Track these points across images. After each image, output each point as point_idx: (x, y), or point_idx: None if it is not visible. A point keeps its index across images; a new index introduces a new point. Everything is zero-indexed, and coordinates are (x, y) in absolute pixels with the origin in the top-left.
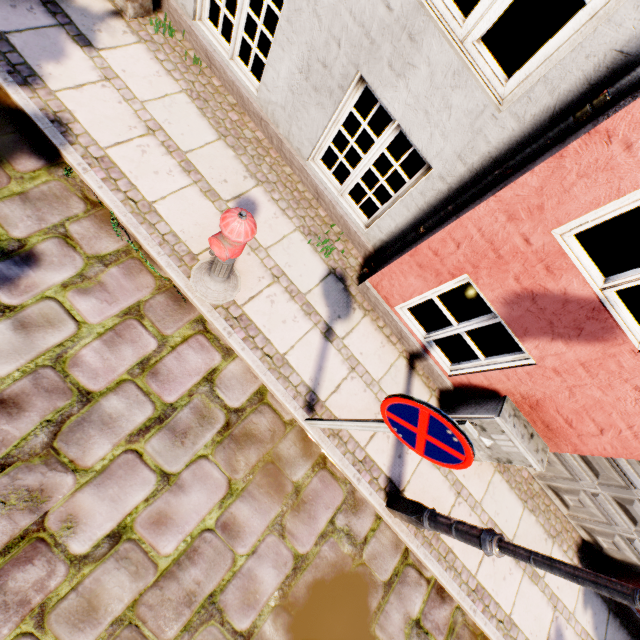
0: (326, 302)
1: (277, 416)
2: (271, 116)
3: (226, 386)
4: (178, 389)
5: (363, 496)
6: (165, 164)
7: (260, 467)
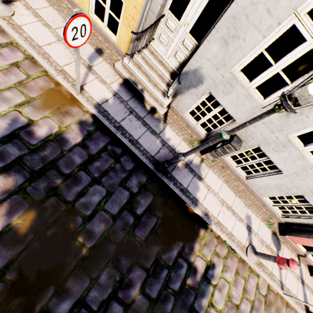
0: (274, 245)
1: (273, 293)
2: (251, 185)
3: (261, 288)
4: (252, 294)
5: (299, 312)
6: (229, 214)
7: (275, 312)
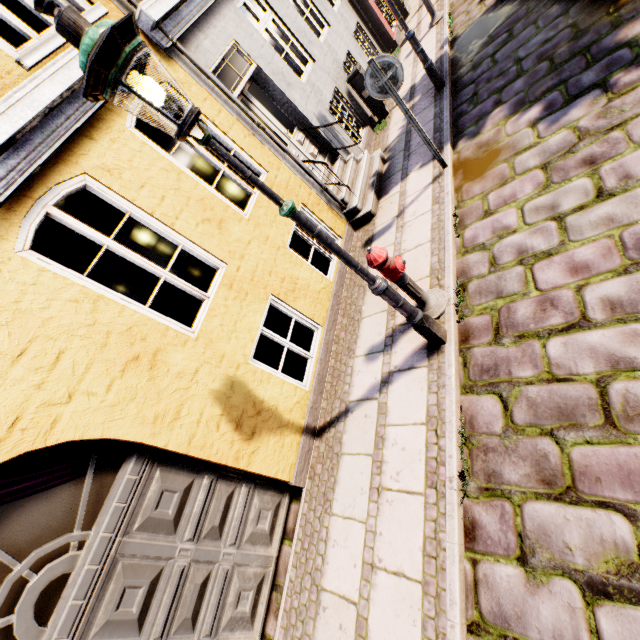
0: None
1: None
2: None
3: None
4: None
5: None
6: None
7: None
